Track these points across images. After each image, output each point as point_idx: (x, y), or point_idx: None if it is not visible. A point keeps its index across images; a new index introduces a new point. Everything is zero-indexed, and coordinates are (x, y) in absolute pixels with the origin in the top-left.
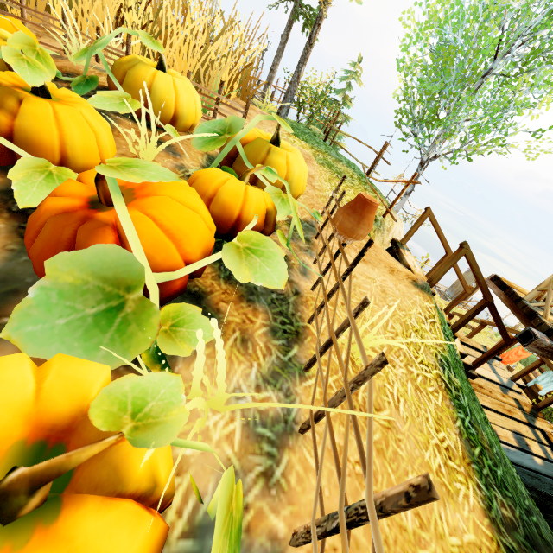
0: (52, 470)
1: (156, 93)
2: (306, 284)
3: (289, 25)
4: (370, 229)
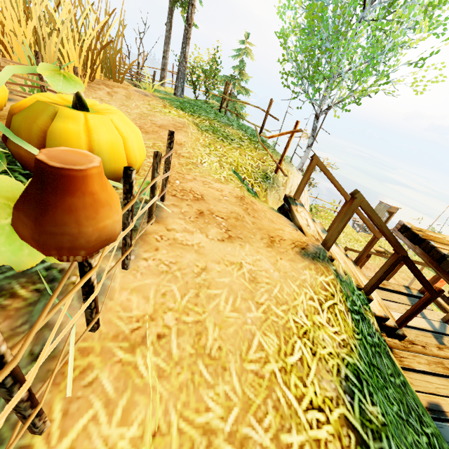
0: None
1: None
2: (82, 321)
3: (169, 13)
4: (86, 229)
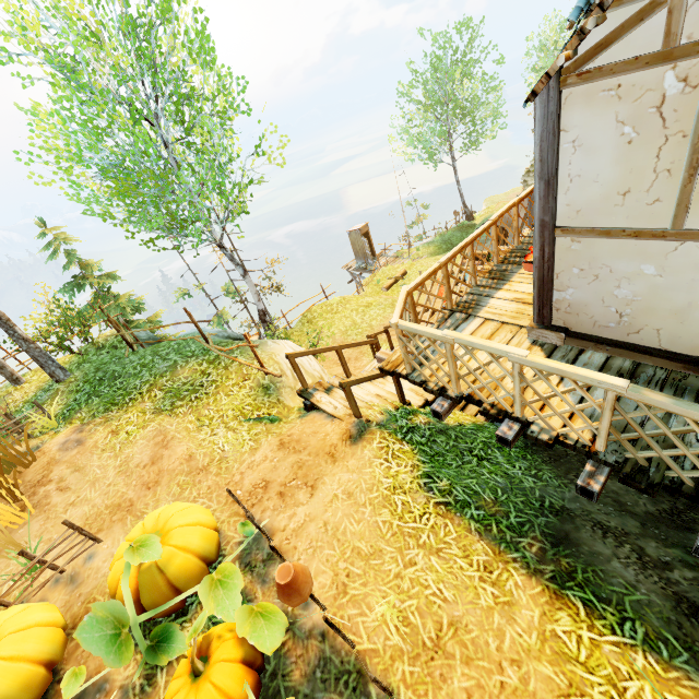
0: None
1: (10, 695)
2: (318, 612)
3: None
4: (309, 580)
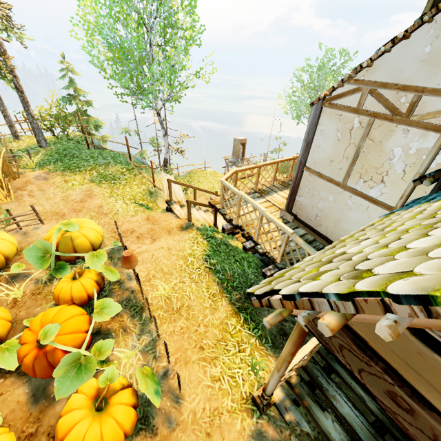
0: (102, 398)
1: None
2: (134, 283)
3: None
4: (136, 261)
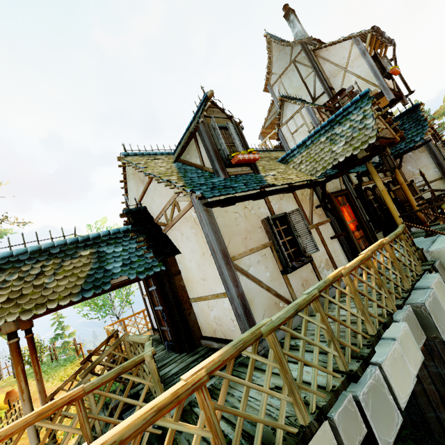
0: None
1: None
2: None
3: None
4: (15, 395)
